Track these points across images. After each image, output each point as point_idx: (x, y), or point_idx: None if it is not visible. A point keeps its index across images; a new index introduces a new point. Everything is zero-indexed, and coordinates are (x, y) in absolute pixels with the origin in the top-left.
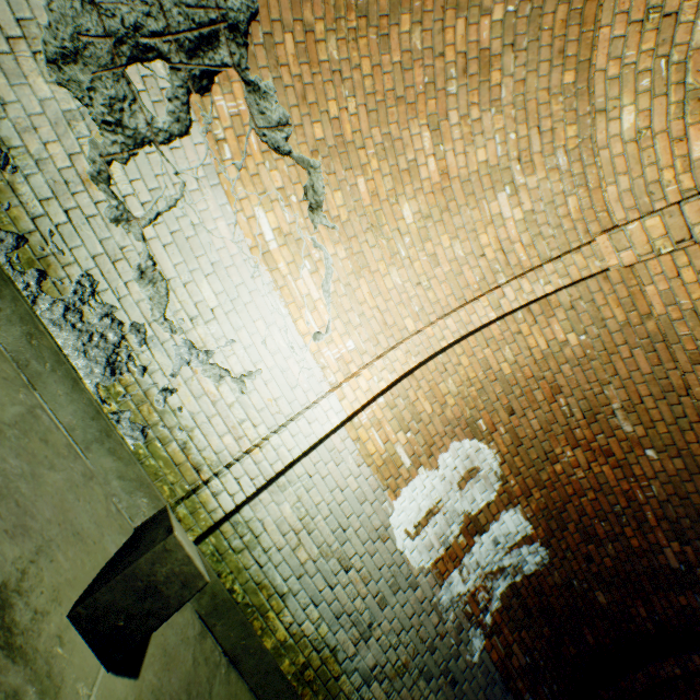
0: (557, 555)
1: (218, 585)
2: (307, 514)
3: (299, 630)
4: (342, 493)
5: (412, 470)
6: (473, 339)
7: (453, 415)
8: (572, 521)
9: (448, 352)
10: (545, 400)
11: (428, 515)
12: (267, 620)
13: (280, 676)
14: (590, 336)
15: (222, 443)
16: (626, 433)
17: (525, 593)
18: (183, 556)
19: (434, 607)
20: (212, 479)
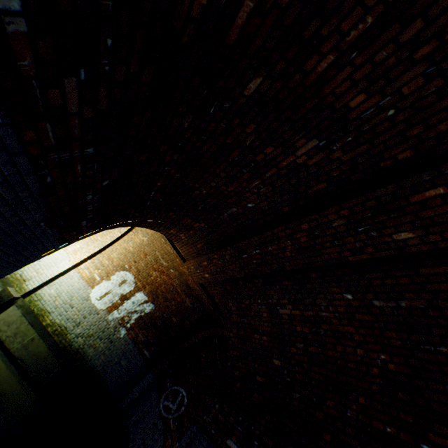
0: (158, 306)
1: (29, 307)
2: (60, 292)
3: (55, 321)
4: (73, 287)
5: (101, 281)
6: (121, 241)
7: (117, 264)
8: (161, 295)
9: (114, 245)
10: (144, 257)
11: (106, 294)
12: (45, 318)
13: (46, 330)
14: (148, 238)
15: (33, 274)
16: (165, 265)
17: (146, 318)
18: (9, 291)
19: (106, 320)
20: (27, 282)
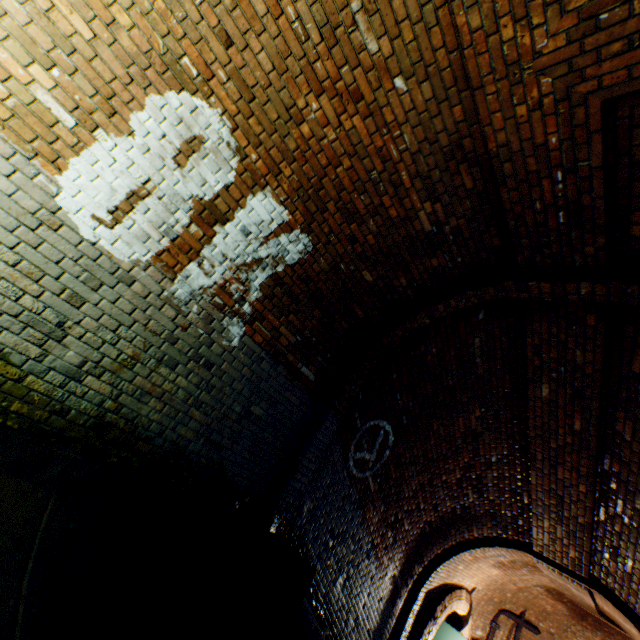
0: (321, 241)
1: None
2: None
3: None
4: None
5: (84, 135)
6: None
7: (136, 47)
8: (332, 200)
9: None
10: (269, 15)
11: (131, 200)
12: None
13: None
14: None
15: None
16: (372, 57)
17: (291, 283)
18: None
19: (168, 302)
20: None
